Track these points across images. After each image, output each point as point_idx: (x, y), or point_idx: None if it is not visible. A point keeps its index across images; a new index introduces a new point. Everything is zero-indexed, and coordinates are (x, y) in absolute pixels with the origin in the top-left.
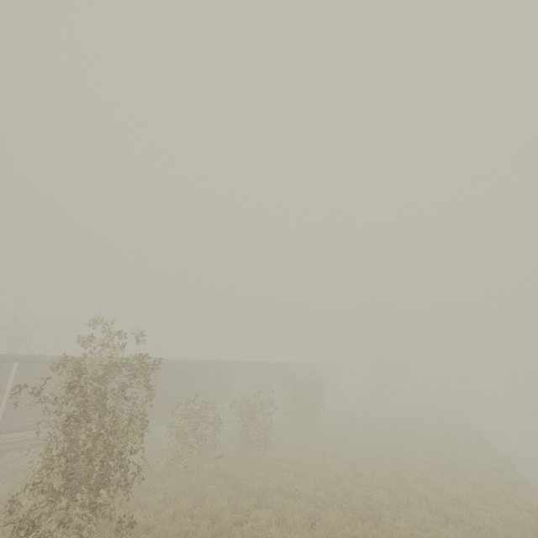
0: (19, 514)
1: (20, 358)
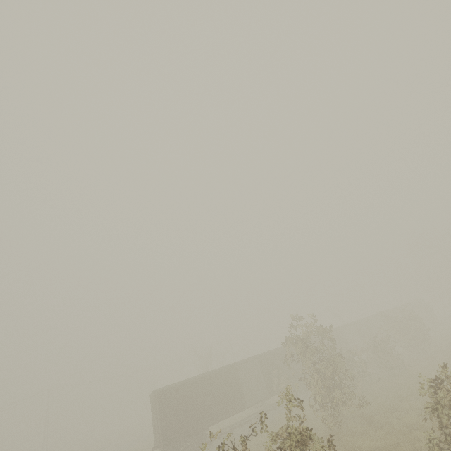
0: (304, 424)
1: (240, 362)
